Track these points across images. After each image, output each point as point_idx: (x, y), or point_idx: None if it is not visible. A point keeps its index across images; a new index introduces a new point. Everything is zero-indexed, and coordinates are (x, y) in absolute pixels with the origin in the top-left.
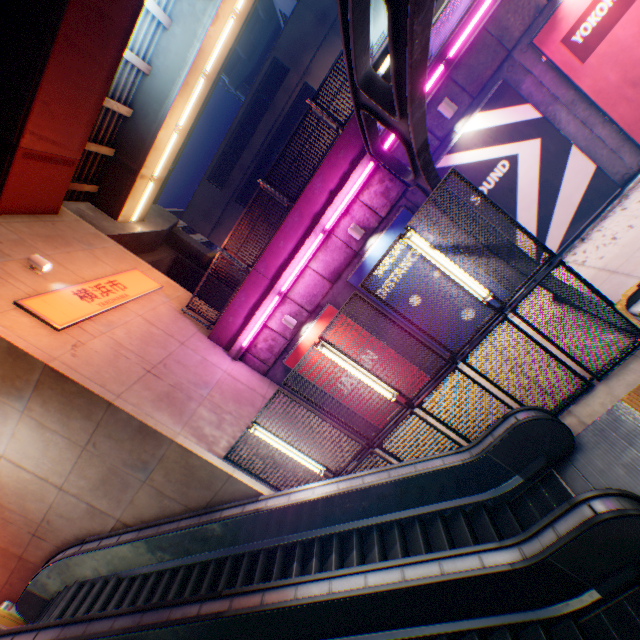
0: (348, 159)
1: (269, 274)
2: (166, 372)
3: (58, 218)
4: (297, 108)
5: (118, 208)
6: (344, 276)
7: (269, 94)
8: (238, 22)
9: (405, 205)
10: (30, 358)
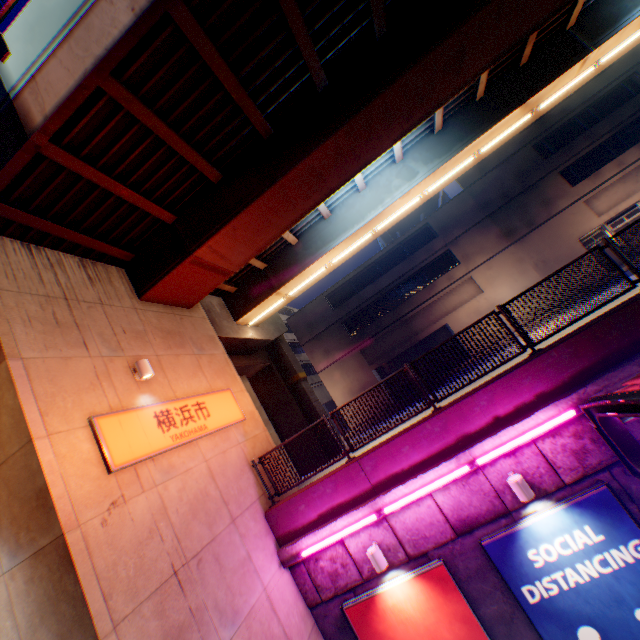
0: (534, 388)
1: (374, 476)
2: (195, 577)
3: (188, 312)
4: (432, 266)
5: (243, 311)
6: (477, 532)
7: (410, 247)
8: (422, 199)
9: (606, 480)
10: (53, 513)
